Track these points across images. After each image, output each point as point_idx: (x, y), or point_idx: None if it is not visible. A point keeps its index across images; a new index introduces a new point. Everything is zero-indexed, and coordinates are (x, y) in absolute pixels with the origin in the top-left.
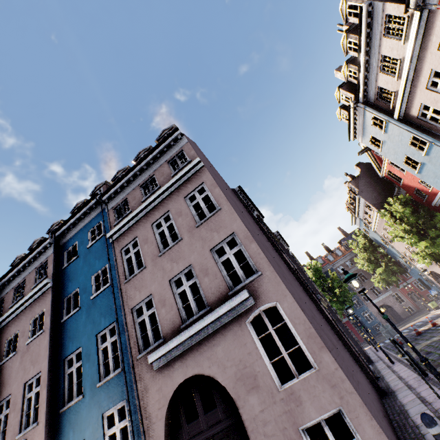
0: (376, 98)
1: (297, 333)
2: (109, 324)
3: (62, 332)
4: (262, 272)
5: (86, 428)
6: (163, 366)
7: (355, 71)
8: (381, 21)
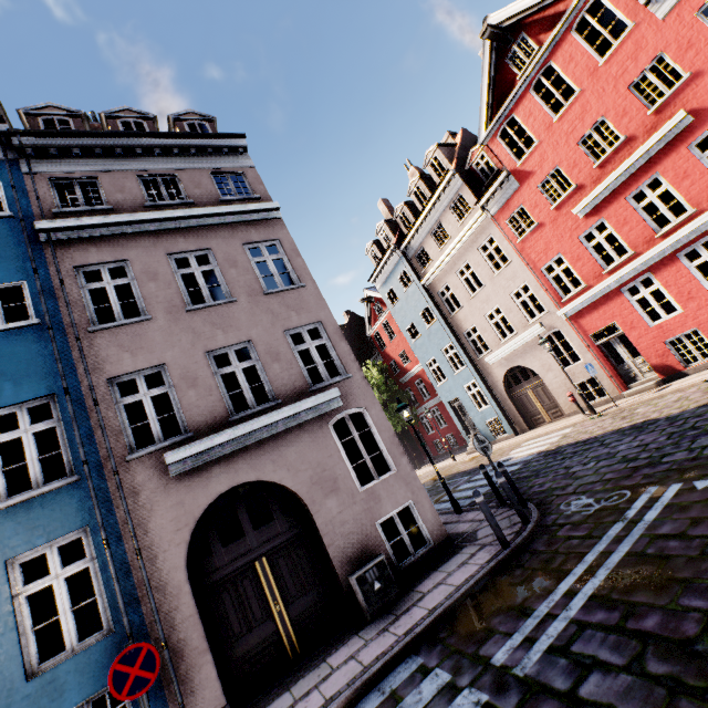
0: (415, 255)
1: (382, 439)
2: (34, 396)
3: None
4: (352, 375)
5: None
6: (188, 471)
7: (408, 217)
8: (455, 195)
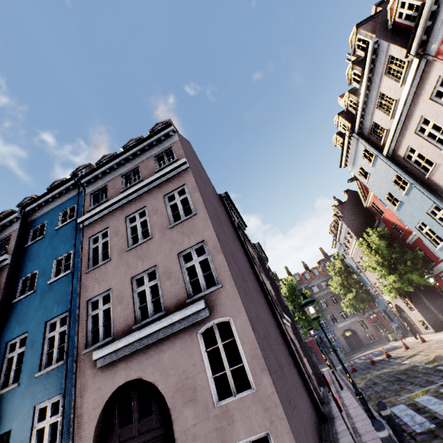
0: (370, 132)
1: (243, 352)
2: (62, 312)
3: (11, 313)
4: (223, 285)
5: (15, 419)
6: (107, 364)
7: (355, 101)
8: (384, 60)
